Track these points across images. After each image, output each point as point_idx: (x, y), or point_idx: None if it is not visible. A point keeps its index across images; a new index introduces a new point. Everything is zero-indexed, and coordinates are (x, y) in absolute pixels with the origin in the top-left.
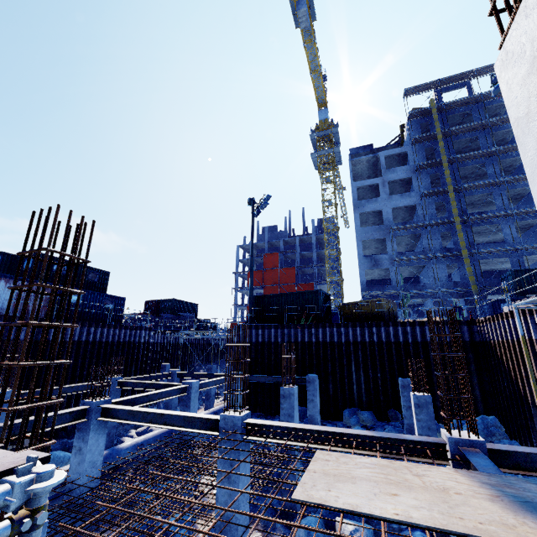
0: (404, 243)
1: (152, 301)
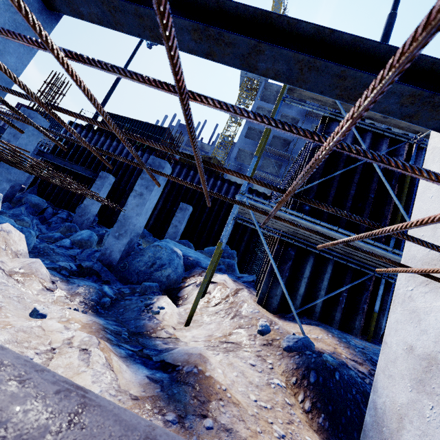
0: (270, 170)
1: (25, 106)
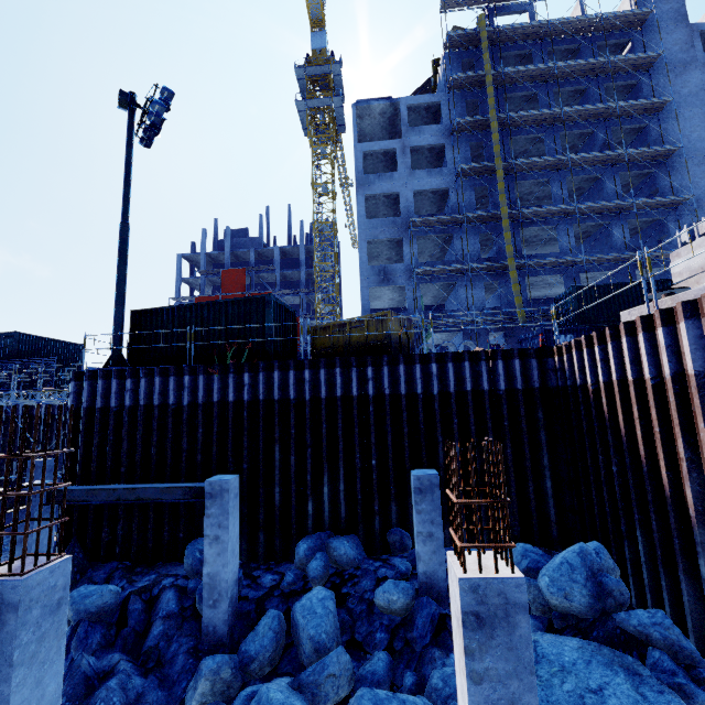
0: (429, 253)
1: None
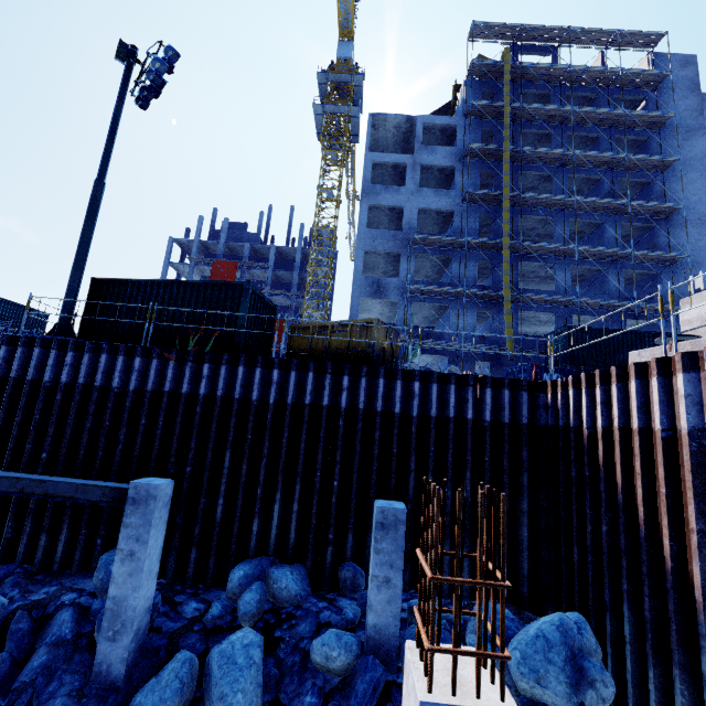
0: (425, 273)
1: None
